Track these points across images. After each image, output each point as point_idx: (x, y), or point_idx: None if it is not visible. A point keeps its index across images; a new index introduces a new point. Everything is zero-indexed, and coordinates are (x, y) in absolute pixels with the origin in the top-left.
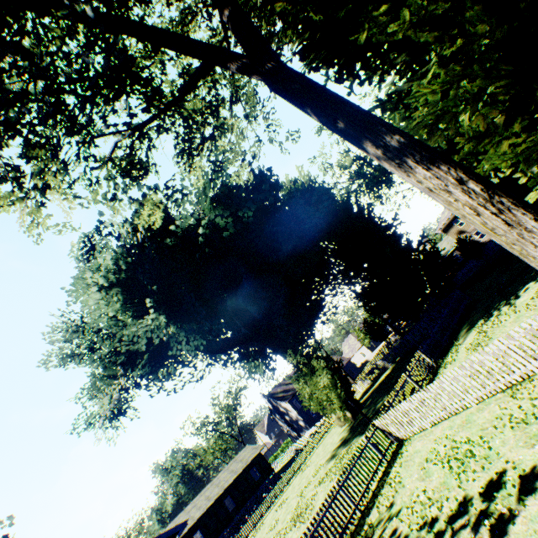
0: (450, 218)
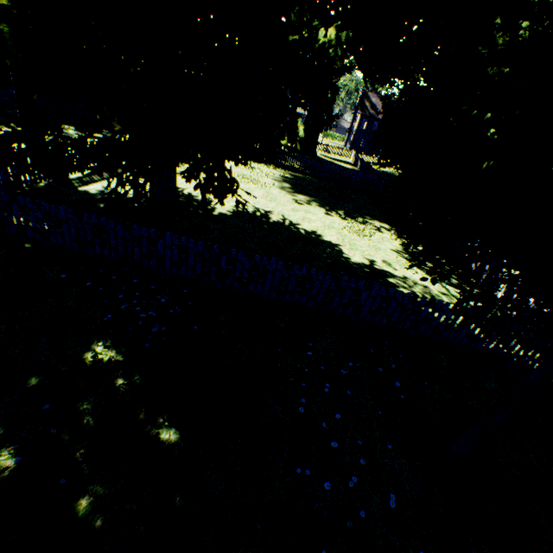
0: None
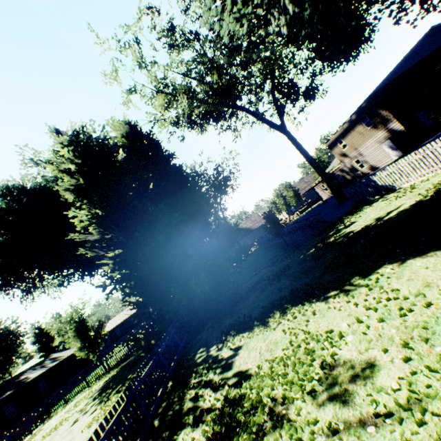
0: (334, 136)
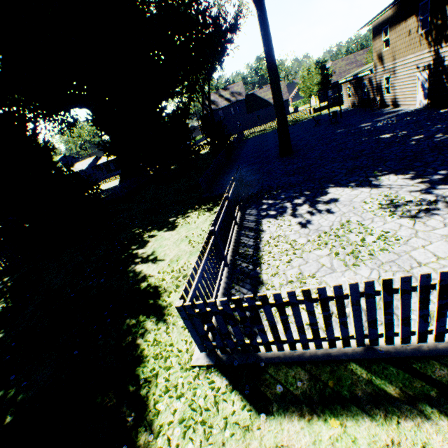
0: (385, 16)
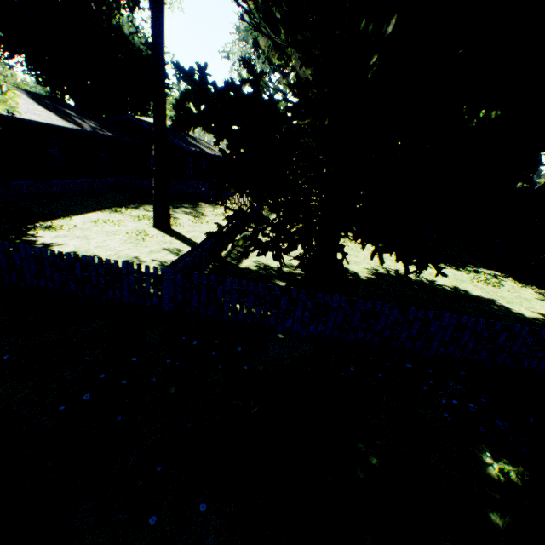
0: None
